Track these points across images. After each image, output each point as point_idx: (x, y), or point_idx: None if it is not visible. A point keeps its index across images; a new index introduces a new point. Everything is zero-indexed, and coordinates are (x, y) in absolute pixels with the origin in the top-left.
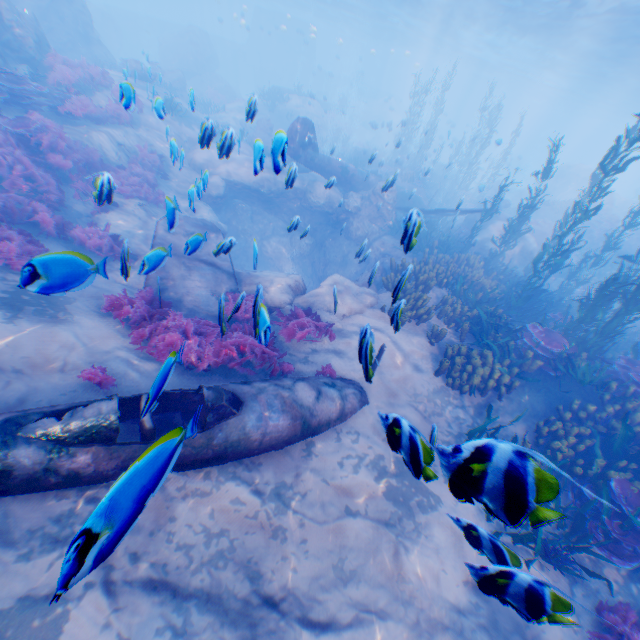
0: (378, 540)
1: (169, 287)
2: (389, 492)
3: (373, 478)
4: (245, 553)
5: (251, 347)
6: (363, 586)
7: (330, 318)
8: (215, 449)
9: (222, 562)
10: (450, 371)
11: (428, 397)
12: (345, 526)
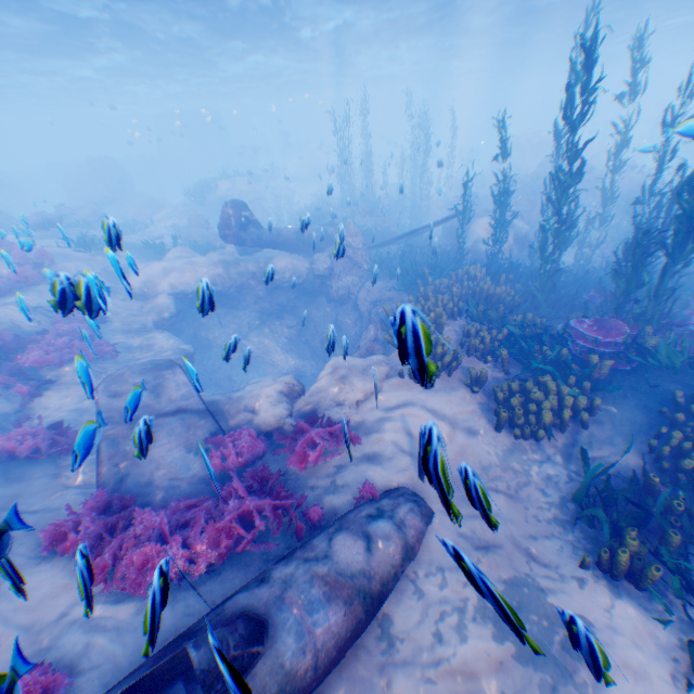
0: None
1: (130, 470)
2: (521, 650)
3: (490, 636)
4: None
5: (258, 508)
6: None
7: (344, 413)
8: None
9: None
10: (513, 419)
11: (503, 464)
12: None
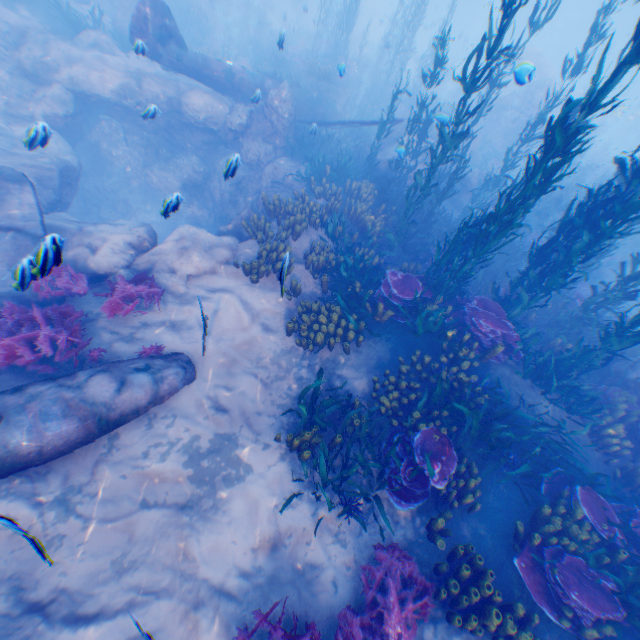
0: (170, 525)
1: None
2: (196, 474)
3: (181, 462)
4: (6, 570)
5: (51, 337)
6: (141, 574)
7: (173, 282)
8: None
9: None
10: (299, 331)
11: (275, 360)
12: (136, 518)
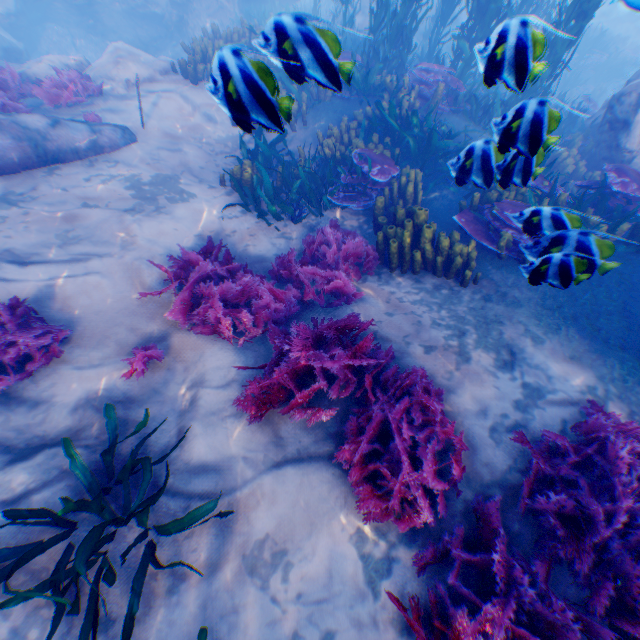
0: (113, 219)
1: None
2: (138, 194)
3: (124, 187)
4: None
5: None
6: (85, 242)
7: (112, 87)
8: None
9: None
10: None
11: (220, 141)
12: (79, 214)
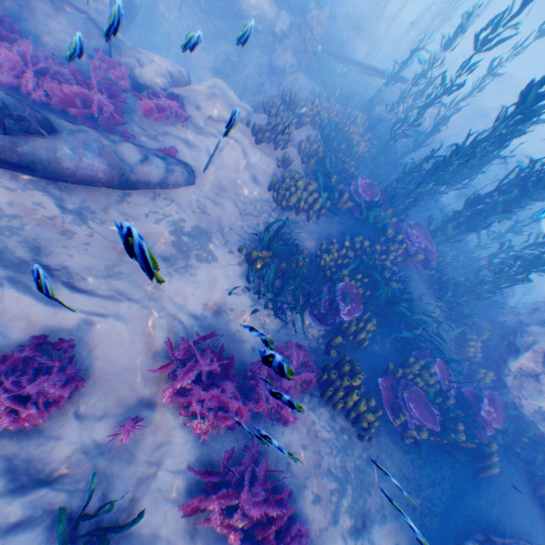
0: None
1: (28, 18)
2: (178, 244)
3: (170, 232)
4: (33, 235)
5: (99, 104)
6: (124, 282)
7: (196, 115)
8: (23, 159)
9: (9, 233)
10: (279, 190)
11: (254, 204)
12: None
